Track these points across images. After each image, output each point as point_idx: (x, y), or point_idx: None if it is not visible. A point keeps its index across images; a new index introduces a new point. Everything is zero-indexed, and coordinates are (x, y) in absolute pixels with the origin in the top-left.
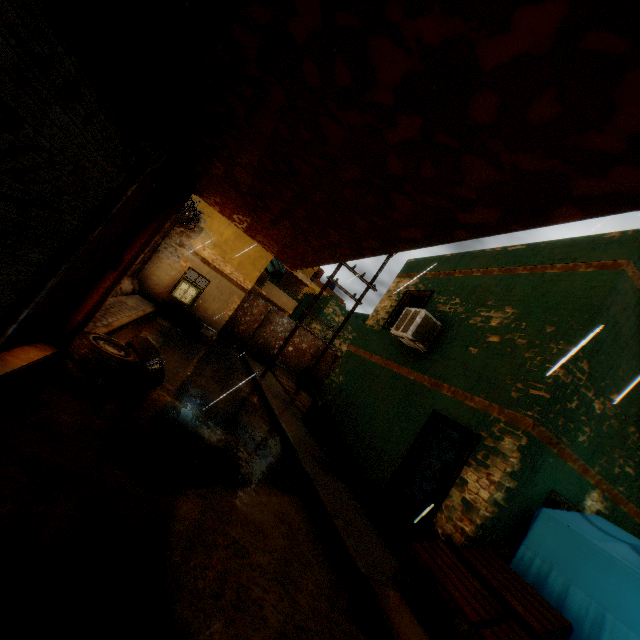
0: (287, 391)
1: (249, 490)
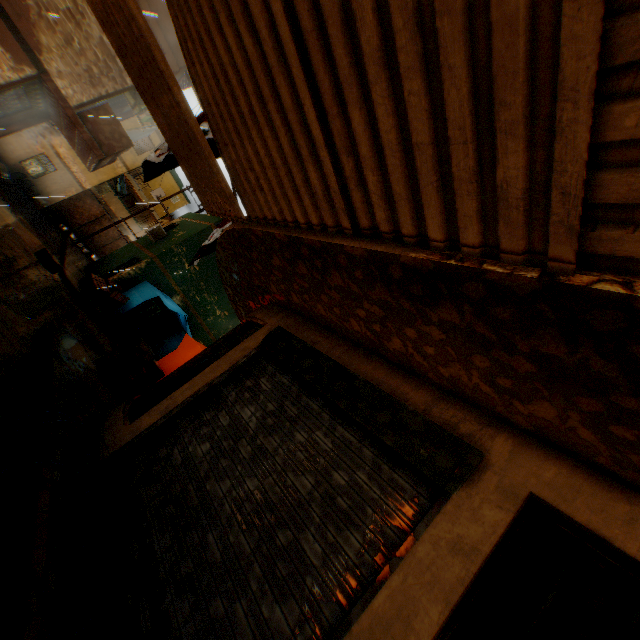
0: (90, 263)
1: (33, 233)
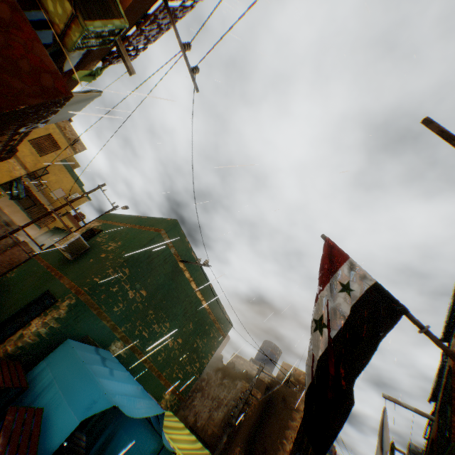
0: None
1: None
